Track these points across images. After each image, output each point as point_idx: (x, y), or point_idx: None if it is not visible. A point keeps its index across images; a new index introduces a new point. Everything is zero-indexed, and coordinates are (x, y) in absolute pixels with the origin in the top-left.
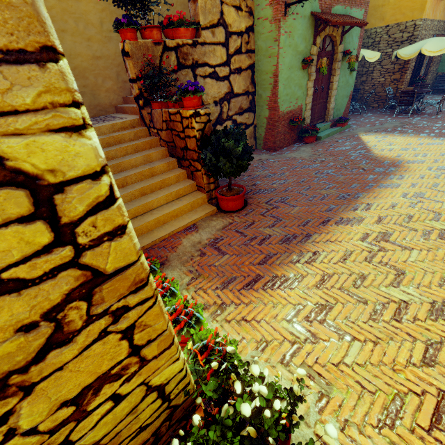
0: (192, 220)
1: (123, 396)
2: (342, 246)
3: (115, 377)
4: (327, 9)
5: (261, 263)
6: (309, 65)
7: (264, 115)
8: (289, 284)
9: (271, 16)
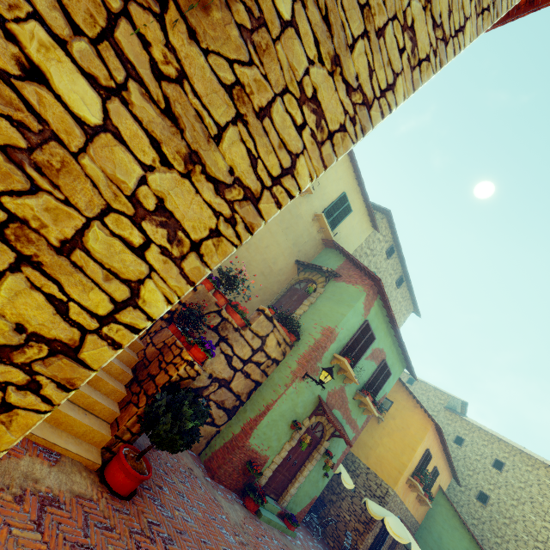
0: (66, 446)
1: None
2: None
3: None
4: (331, 405)
5: None
6: (296, 429)
7: (235, 429)
8: None
9: (294, 369)
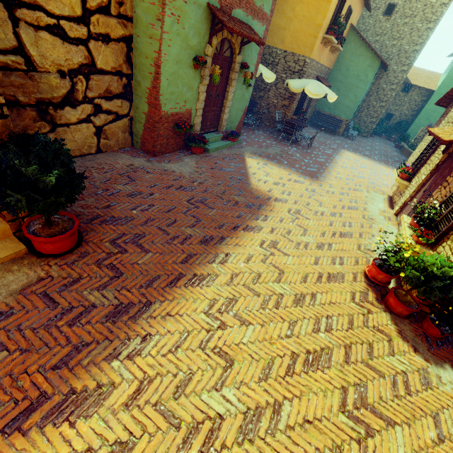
0: None
1: None
2: (181, 323)
3: None
4: (228, 8)
5: (58, 365)
6: (202, 66)
7: (143, 108)
8: (88, 406)
9: None
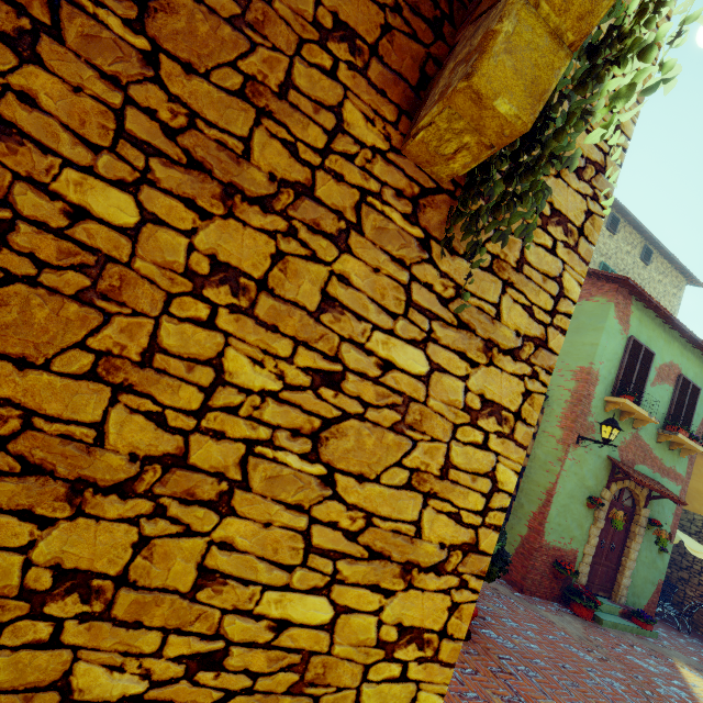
0: None
1: (405, 677)
2: None
3: (421, 643)
4: (629, 462)
5: None
6: (596, 507)
7: (519, 530)
8: None
9: (560, 436)
